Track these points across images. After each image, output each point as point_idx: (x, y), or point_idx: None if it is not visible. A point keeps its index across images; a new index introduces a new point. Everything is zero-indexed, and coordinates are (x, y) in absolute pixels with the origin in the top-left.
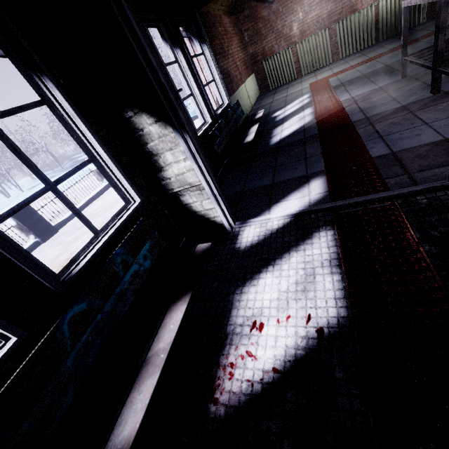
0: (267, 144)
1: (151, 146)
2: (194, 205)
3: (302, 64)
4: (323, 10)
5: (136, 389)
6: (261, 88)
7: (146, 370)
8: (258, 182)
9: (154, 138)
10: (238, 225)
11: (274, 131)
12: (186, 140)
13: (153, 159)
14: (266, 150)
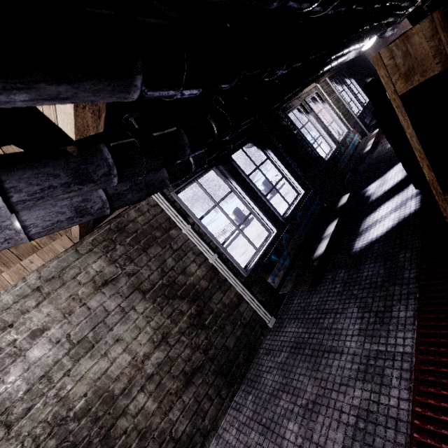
0: None
1: None
2: None
3: None
4: None
5: None
6: None
7: None
8: None
9: None
10: None
11: None
12: None
13: None
14: None
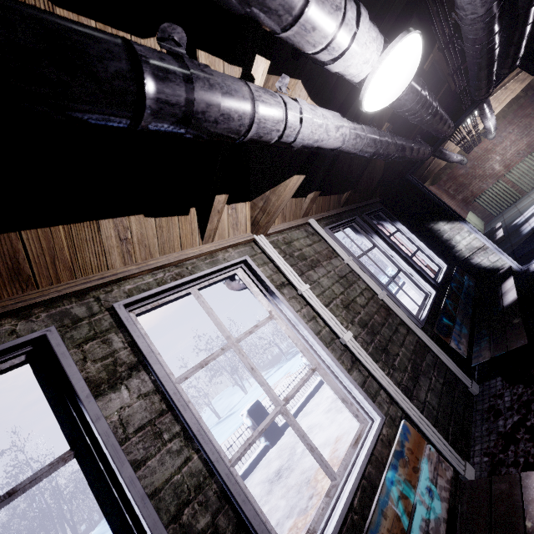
0: (520, 236)
1: (445, 236)
2: (483, 263)
3: (520, 185)
4: (519, 145)
5: (505, 296)
6: (483, 219)
7: (505, 293)
8: (527, 250)
9: (447, 231)
10: (525, 266)
11: (521, 228)
12: (467, 225)
13: (447, 243)
14: (521, 238)
